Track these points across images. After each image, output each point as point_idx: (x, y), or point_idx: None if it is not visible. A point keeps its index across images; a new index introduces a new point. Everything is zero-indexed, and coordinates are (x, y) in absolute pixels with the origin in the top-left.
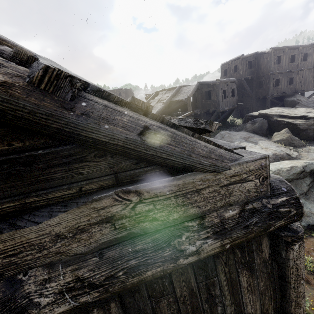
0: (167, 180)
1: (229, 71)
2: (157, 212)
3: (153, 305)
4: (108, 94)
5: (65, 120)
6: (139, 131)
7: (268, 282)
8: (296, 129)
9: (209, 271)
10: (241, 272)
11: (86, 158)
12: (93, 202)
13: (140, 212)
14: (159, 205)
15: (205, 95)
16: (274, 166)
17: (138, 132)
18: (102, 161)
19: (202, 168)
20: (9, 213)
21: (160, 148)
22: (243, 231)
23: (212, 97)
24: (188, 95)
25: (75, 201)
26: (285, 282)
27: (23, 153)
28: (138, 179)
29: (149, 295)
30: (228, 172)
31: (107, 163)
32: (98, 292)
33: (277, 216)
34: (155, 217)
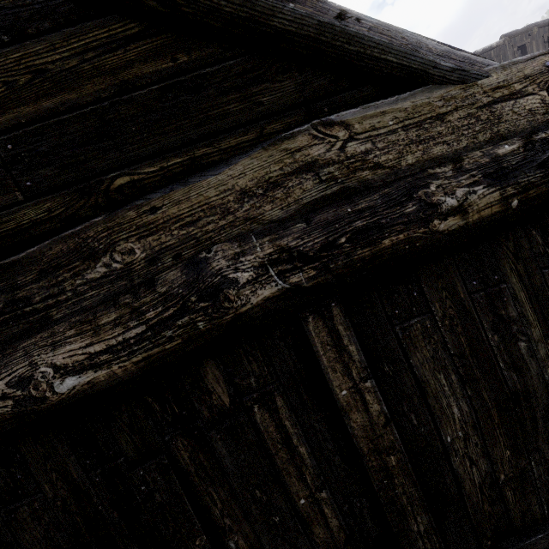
0: (386, 101)
1: None
2: (379, 153)
3: (399, 333)
4: None
5: None
6: (335, 13)
7: None
8: None
9: (488, 270)
10: None
11: (266, 75)
12: (284, 140)
13: (354, 153)
14: (380, 142)
15: None
16: None
17: (333, 15)
18: (287, 80)
19: (441, 75)
20: (176, 174)
21: (369, 38)
22: (539, 171)
23: None
24: None
25: (258, 145)
26: None
27: (190, 72)
28: (340, 111)
29: (389, 313)
30: (487, 82)
31: (293, 82)
32: (315, 268)
33: None
34: (378, 161)
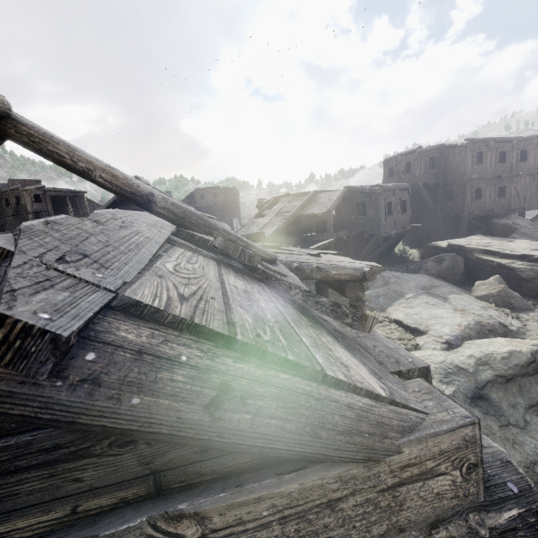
0: (266, 485)
1: (397, 171)
2: None
3: None
4: (154, 310)
5: (42, 402)
6: (208, 399)
7: None
8: (515, 278)
9: None
10: None
11: (91, 450)
12: None
13: None
14: None
15: (356, 208)
16: (480, 348)
17: (205, 401)
18: (127, 453)
19: (342, 457)
20: None
21: (251, 431)
22: None
23: (369, 212)
24: (328, 207)
25: None
26: None
27: None
28: (204, 480)
29: None
30: (397, 459)
31: (136, 455)
32: None
33: None
34: None
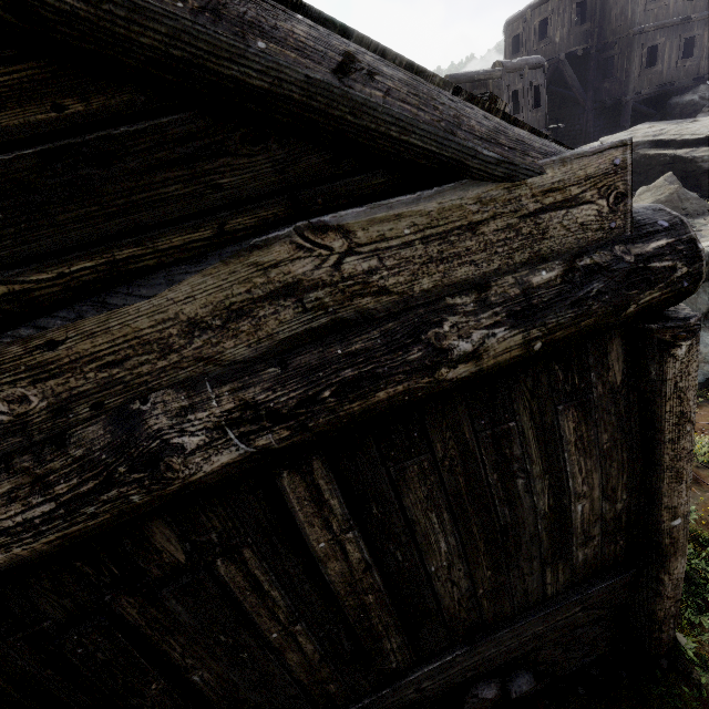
0: (404, 200)
1: (526, 40)
2: (387, 274)
3: (393, 475)
4: None
5: (170, 23)
6: (335, 62)
7: (619, 435)
8: (694, 173)
9: (500, 408)
10: (564, 412)
11: (225, 145)
12: (254, 250)
13: (352, 273)
14: (390, 258)
15: None
16: None
17: (332, 65)
18: (260, 155)
19: (481, 169)
20: (87, 284)
21: (384, 110)
22: (571, 311)
23: None
24: None
25: (215, 252)
26: (653, 431)
27: (90, 130)
28: (341, 203)
29: (384, 456)
30: (539, 181)
31: (270, 159)
32: (289, 429)
33: (645, 278)
34: (384, 285)
